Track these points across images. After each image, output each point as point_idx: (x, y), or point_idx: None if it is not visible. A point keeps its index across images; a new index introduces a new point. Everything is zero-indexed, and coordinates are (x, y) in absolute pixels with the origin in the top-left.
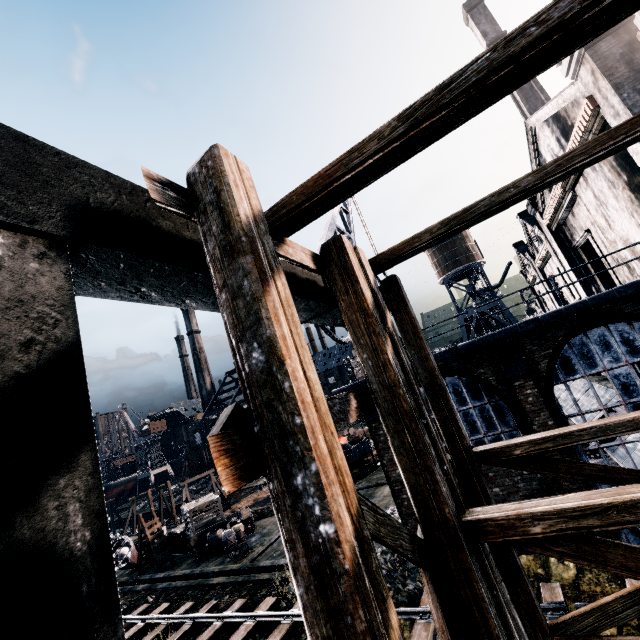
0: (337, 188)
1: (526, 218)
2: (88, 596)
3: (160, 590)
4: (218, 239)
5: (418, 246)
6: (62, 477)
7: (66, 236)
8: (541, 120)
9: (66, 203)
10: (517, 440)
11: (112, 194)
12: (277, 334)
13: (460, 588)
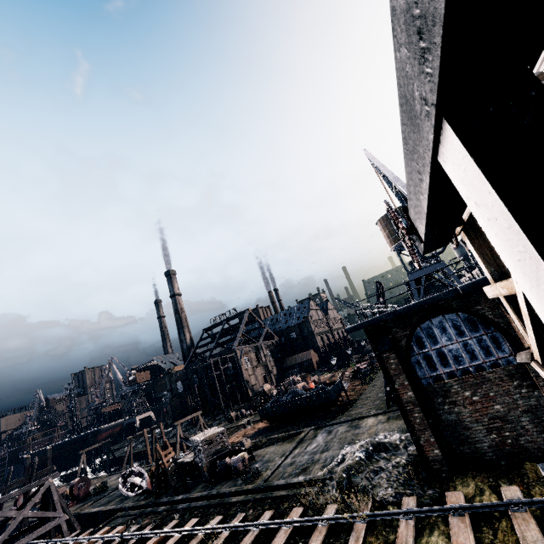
0: None
1: None
2: None
3: (181, 510)
4: None
5: None
6: None
7: None
8: None
9: None
10: None
11: None
12: None
13: None
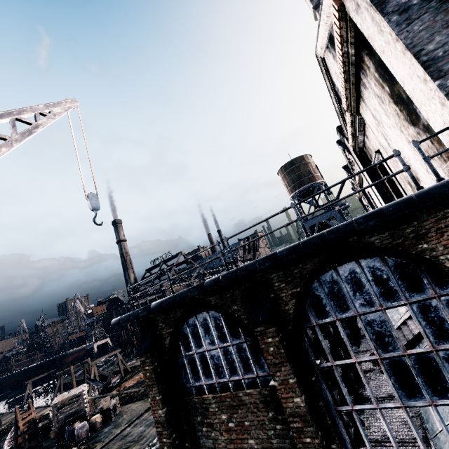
0: None
1: (343, 144)
2: None
3: None
4: None
5: None
6: None
7: None
8: (323, 47)
9: None
10: None
11: None
12: None
13: None
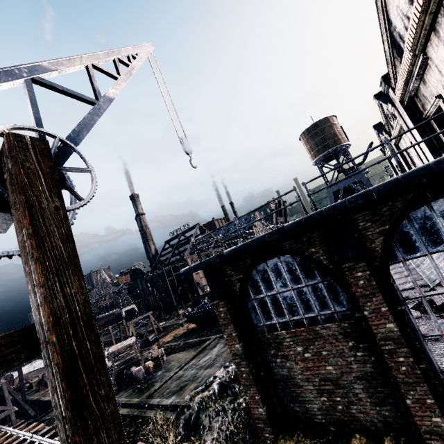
0: None
1: (382, 98)
2: None
3: None
4: None
5: None
6: None
7: None
8: None
9: None
10: None
11: None
12: None
13: None
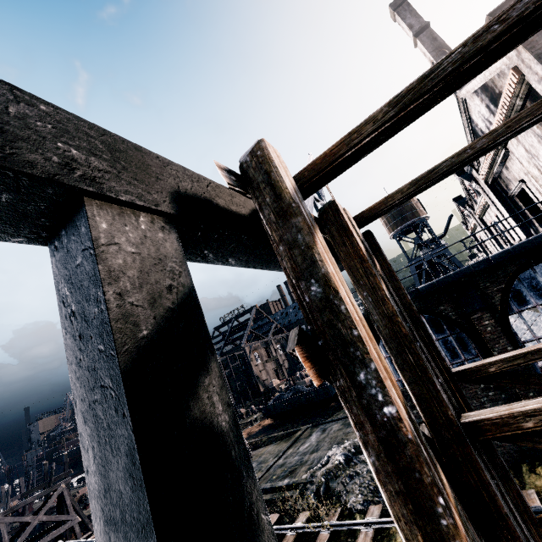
0: (340, 163)
1: (463, 175)
2: (236, 459)
3: None
4: (272, 207)
5: (392, 204)
6: (206, 378)
7: (174, 213)
8: (470, 92)
9: (169, 191)
10: (490, 359)
11: (189, 182)
12: (329, 271)
13: (468, 476)
